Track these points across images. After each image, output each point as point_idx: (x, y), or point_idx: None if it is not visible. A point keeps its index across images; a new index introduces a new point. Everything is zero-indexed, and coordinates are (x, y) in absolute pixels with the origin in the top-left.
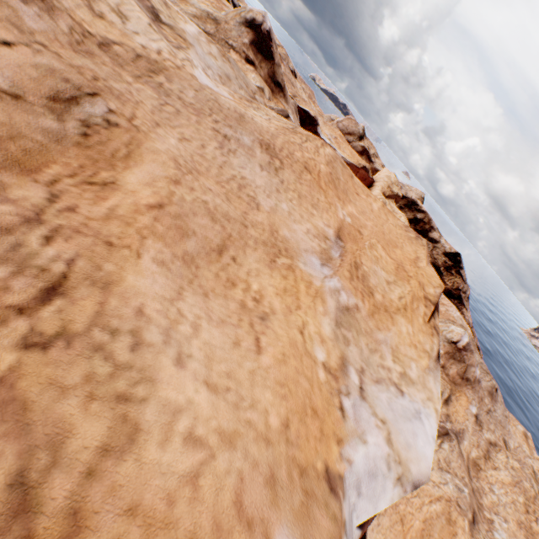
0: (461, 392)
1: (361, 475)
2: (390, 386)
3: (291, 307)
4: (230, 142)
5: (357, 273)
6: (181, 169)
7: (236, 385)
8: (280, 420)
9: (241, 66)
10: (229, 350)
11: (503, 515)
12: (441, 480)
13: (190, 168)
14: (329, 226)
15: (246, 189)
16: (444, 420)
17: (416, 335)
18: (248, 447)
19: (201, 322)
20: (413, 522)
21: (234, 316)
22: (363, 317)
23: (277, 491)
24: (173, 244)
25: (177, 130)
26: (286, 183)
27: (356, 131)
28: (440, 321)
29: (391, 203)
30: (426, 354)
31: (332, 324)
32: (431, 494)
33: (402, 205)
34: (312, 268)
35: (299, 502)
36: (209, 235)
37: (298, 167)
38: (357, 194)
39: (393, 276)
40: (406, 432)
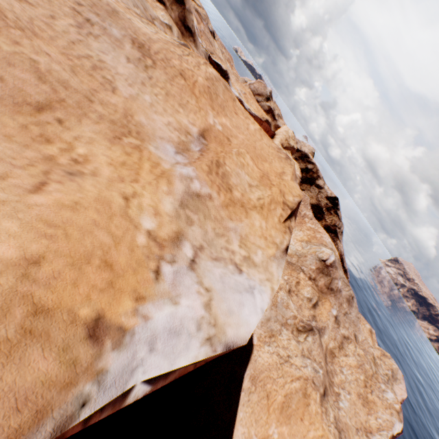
0: (326, 299)
1: (159, 332)
2: (229, 265)
3: (126, 179)
4: (93, 27)
5: (218, 170)
6: (6, 21)
7: None
8: (23, 254)
9: (151, 2)
10: None
11: (347, 389)
12: (303, 364)
13: (24, 26)
14: (194, 125)
15: (102, 72)
16: (310, 320)
17: (269, 230)
18: None
19: None
20: (277, 397)
21: (24, 160)
22: (215, 206)
23: None
24: None
25: None
26: (155, 80)
27: (264, 93)
28: (316, 244)
29: (287, 153)
30: (275, 246)
31: (175, 204)
32: (293, 375)
33: (297, 157)
34: (164, 153)
35: None
36: (27, 89)
37: (173, 71)
38: (236, 114)
39: (257, 182)
40: (232, 301)
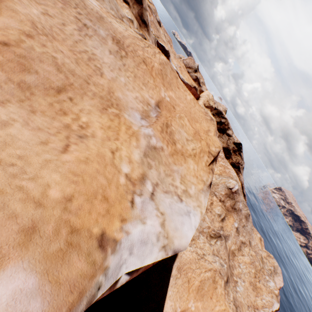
0: (230, 215)
1: (135, 242)
2: (174, 196)
3: (111, 138)
4: (88, 30)
5: (167, 129)
6: (37, 30)
7: (24, 164)
8: (63, 195)
9: (119, 2)
10: (33, 145)
11: (243, 279)
12: (213, 260)
13: (47, 33)
14: (152, 98)
15: (94, 62)
16: (219, 229)
17: (199, 171)
18: (9, 203)
19: (15, 123)
20: (195, 282)
21: (54, 129)
22: (165, 155)
23: (33, 238)
24: (11, 72)
25: (42, 7)
26: (127, 66)
27: (193, 67)
28: (225, 177)
29: (208, 111)
30: (203, 182)
31: (141, 154)
32: (206, 267)
33: (214, 113)
34: (133, 119)
35: (57, 248)
36: (51, 78)
37: (138, 59)
38: (178, 88)
39: (191, 137)
40: (177, 221)
